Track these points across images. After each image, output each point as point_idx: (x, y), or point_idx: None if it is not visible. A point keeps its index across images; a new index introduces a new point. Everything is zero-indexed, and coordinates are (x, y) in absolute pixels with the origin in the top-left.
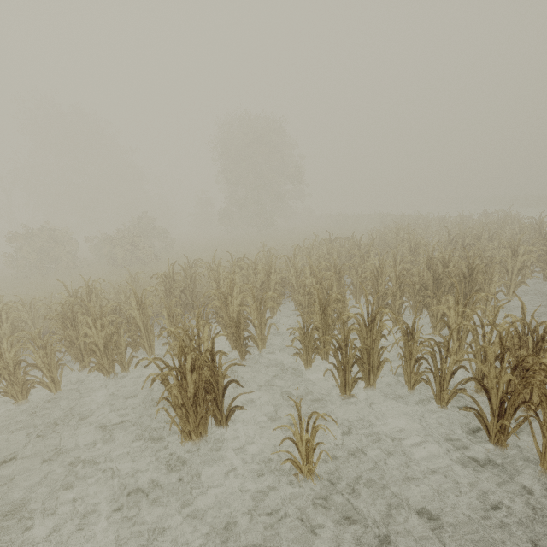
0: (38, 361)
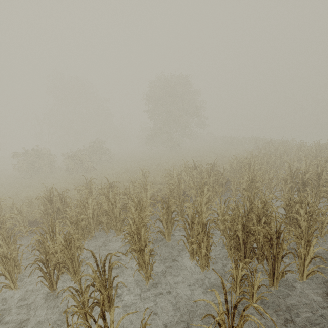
0: None
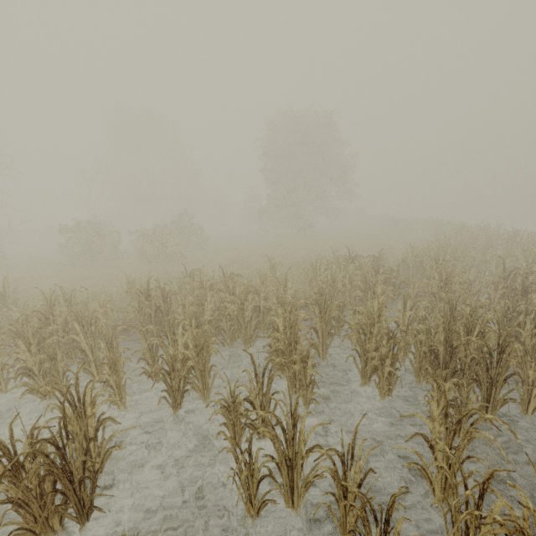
0: None
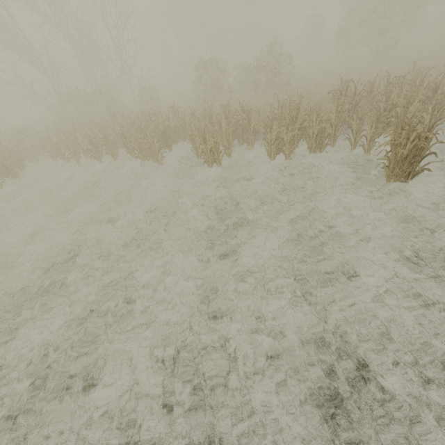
0: (285, 139)
